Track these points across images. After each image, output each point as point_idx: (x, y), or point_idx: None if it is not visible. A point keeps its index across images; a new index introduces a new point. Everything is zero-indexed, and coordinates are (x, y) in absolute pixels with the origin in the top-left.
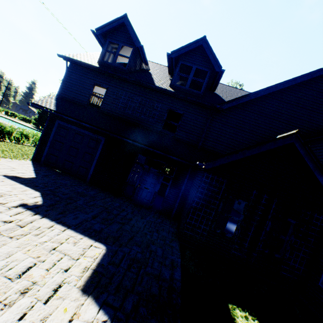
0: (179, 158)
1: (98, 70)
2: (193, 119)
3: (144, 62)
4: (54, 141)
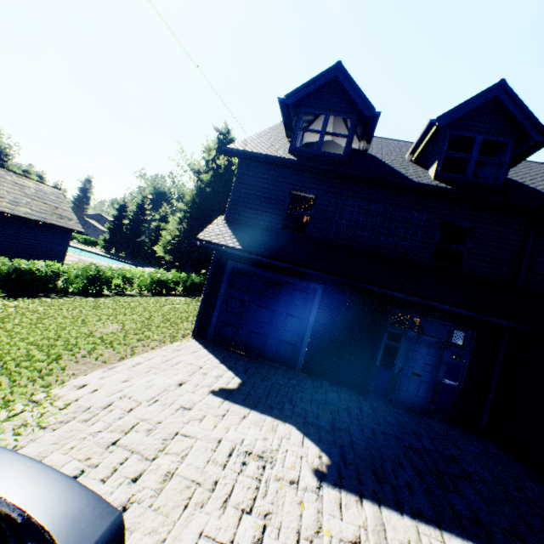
0: (505, 319)
1: (297, 166)
2: (496, 235)
3: (365, 139)
4: (226, 298)
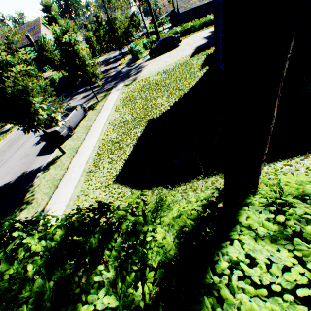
0: None
1: None
2: None
3: None
4: None
